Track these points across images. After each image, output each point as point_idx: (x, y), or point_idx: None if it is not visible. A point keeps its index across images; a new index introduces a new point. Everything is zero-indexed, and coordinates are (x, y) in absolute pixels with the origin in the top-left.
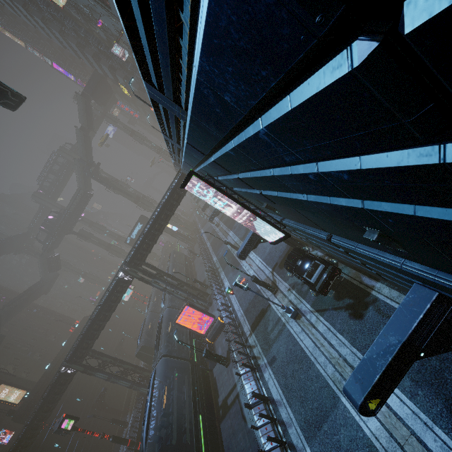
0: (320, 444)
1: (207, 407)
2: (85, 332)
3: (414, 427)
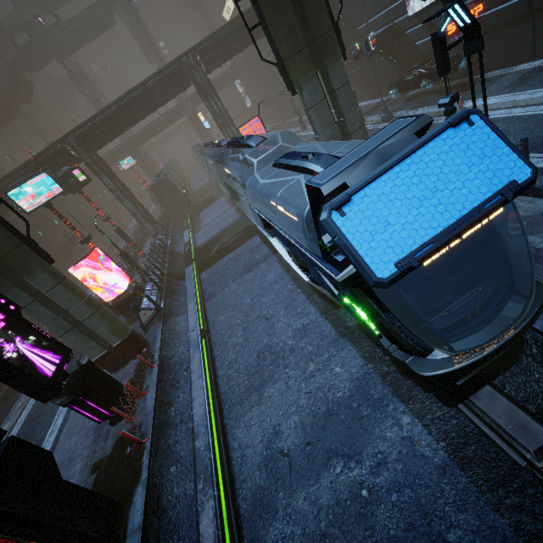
0: None
1: None
2: (114, 111)
3: (508, 100)
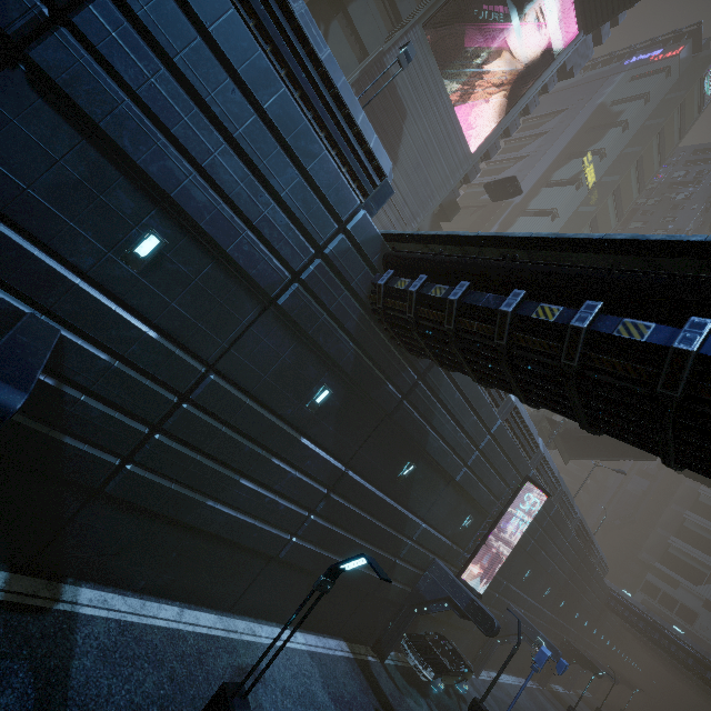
0: None
1: None
2: None
3: None
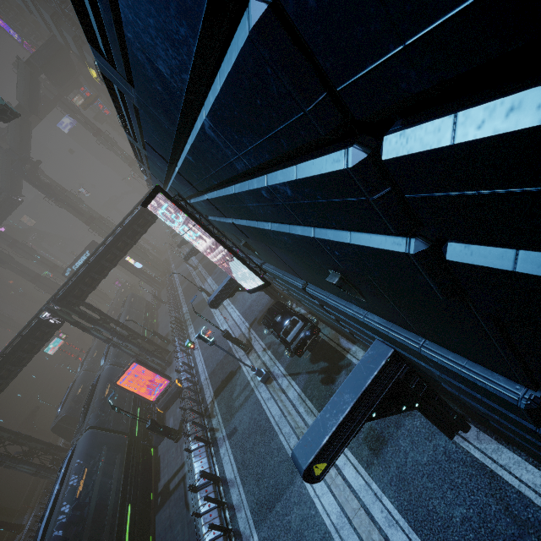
0: (270, 528)
1: (142, 495)
2: None
3: (365, 499)
